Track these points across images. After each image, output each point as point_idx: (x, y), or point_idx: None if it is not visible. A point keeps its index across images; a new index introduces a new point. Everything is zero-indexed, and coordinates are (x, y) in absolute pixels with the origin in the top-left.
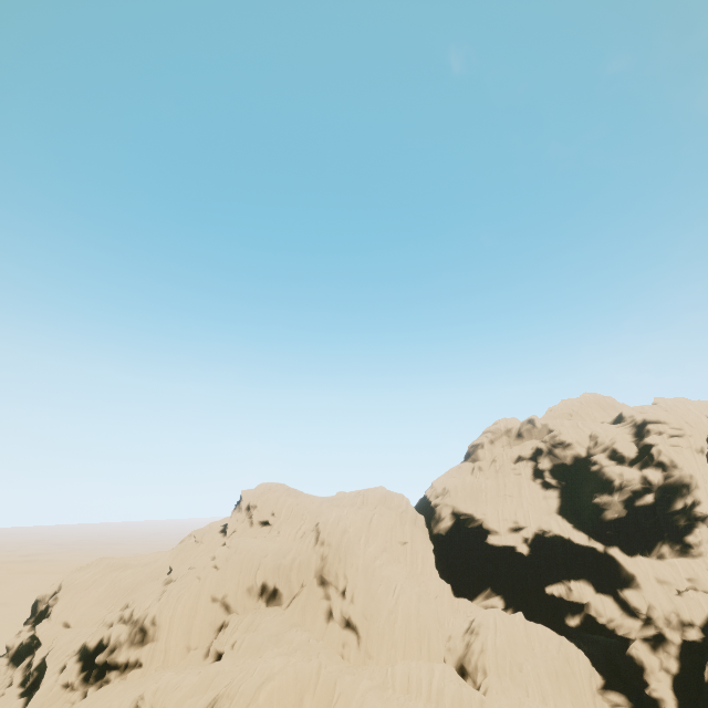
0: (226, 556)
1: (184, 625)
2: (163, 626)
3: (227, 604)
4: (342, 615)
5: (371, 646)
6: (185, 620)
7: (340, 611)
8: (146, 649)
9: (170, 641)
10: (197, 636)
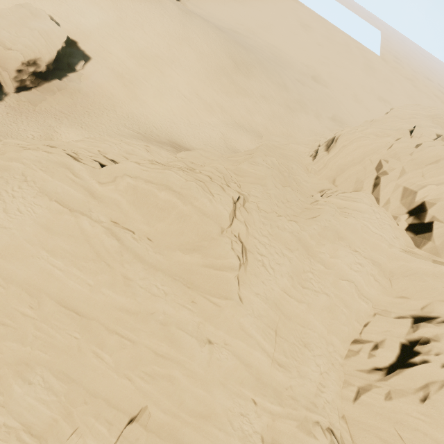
0: (441, 144)
1: (344, 161)
2: (336, 147)
3: (376, 181)
4: (420, 337)
5: (371, 390)
6: (348, 158)
7: (427, 333)
8: (322, 153)
9: (330, 162)
10: (342, 179)
